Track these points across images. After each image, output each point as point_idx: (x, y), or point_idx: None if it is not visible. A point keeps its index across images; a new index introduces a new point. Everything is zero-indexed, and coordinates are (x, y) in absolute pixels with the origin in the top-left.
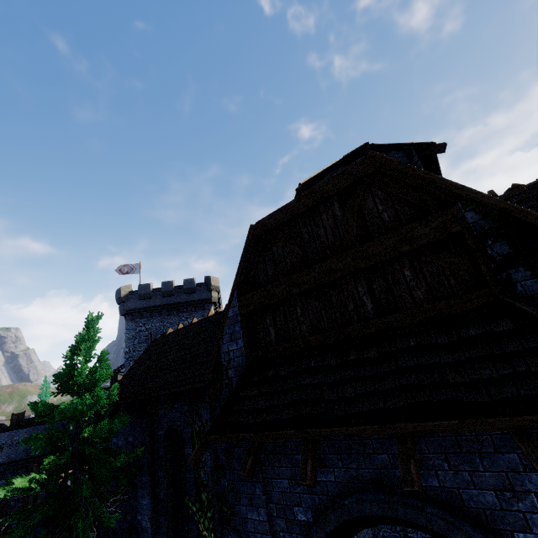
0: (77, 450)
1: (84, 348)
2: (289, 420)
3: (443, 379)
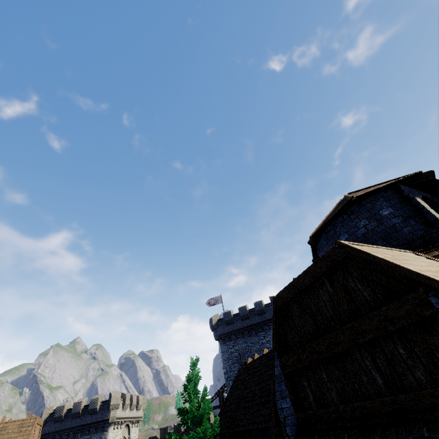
0: None
1: (192, 385)
2: None
3: None
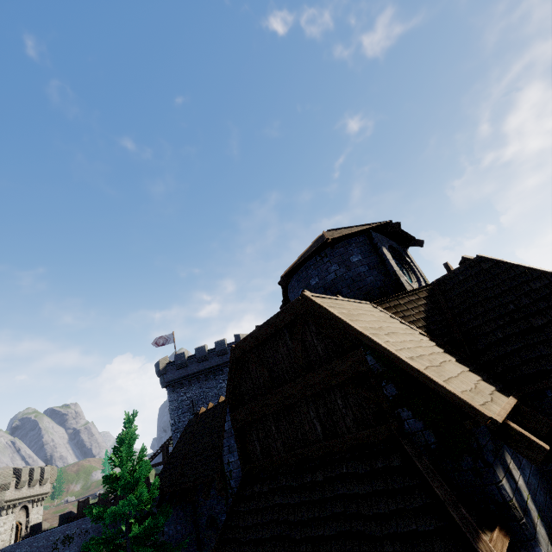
0: (130, 549)
1: (125, 448)
2: (267, 540)
3: (358, 510)
